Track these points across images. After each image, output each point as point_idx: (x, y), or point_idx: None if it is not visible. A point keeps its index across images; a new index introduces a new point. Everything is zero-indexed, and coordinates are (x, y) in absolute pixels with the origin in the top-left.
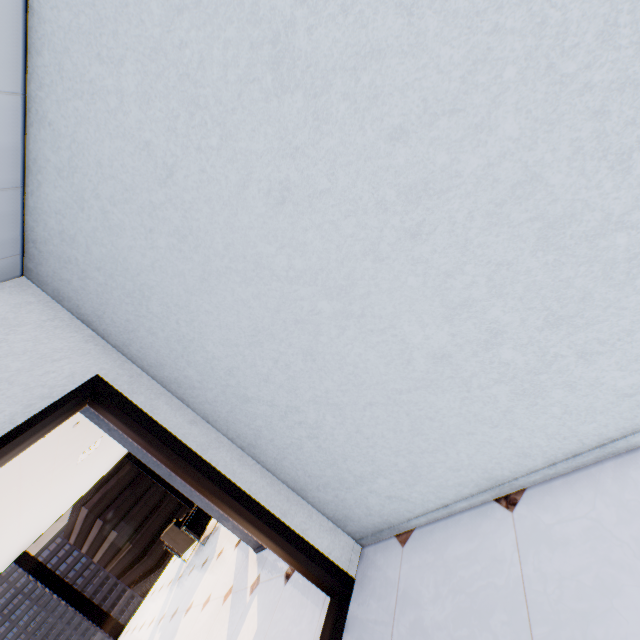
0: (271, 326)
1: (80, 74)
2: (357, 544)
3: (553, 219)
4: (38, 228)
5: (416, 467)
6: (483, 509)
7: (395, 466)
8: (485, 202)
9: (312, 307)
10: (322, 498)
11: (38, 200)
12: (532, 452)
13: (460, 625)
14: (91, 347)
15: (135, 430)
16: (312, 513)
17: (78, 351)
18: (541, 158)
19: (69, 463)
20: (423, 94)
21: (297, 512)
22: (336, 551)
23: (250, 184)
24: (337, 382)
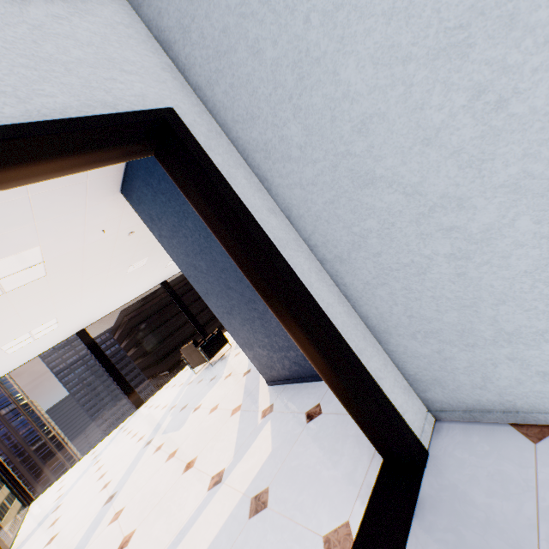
0: None
1: None
2: (430, 415)
3: None
4: None
5: None
6: None
7: None
8: None
9: None
10: (411, 349)
11: None
12: None
13: None
14: (167, 78)
15: (205, 195)
16: (387, 363)
17: (152, 75)
18: None
19: (121, 269)
20: None
21: (372, 356)
22: (409, 414)
23: None
24: None
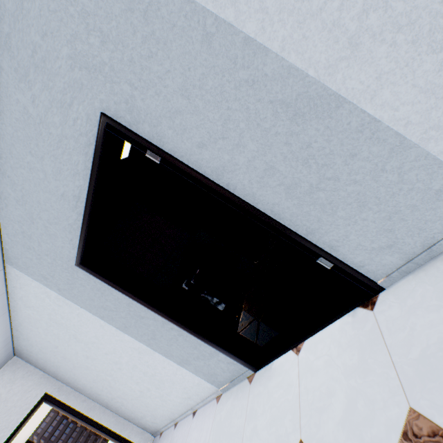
0: (97, 379)
1: (27, 326)
2: (153, 436)
3: (144, 371)
4: (19, 347)
5: (153, 414)
6: (172, 427)
7: (148, 414)
8: (130, 366)
9: (106, 377)
10: (135, 421)
11: (18, 342)
12: (174, 412)
13: None
14: (43, 379)
15: (62, 410)
16: (134, 427)
17: (38, 383)
18: (135, 363)
19: None
20: (108, 349)
21: (127, 428)
22: (143, 441)
23: (79, 353)
24: (121, 393)
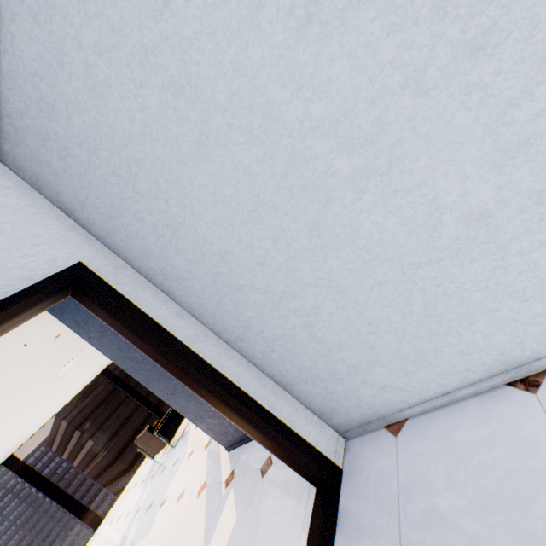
0: (274, 197)
1: None
2: (341, 437)
3: None
4: (13, 98)
5: (420, 353)
6: (494, 394)
7: (396, 353)
8: None
9: (327, 167)
10: (309, 391)
11: (12, 60)
12: None
13: (491, 511)
14: (73, 236)
15: (121, 320)
16: (298, 407)
17: (59, 238)
18: None
19: (51, 375)
20: None
21: (284, 405)
22: (322, 443)
23: (267, 1)
24: (344, 260)
